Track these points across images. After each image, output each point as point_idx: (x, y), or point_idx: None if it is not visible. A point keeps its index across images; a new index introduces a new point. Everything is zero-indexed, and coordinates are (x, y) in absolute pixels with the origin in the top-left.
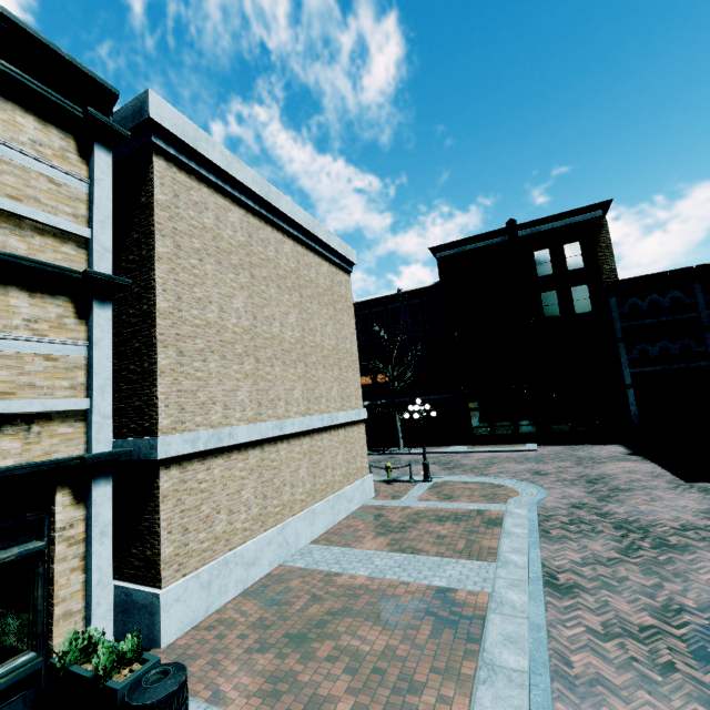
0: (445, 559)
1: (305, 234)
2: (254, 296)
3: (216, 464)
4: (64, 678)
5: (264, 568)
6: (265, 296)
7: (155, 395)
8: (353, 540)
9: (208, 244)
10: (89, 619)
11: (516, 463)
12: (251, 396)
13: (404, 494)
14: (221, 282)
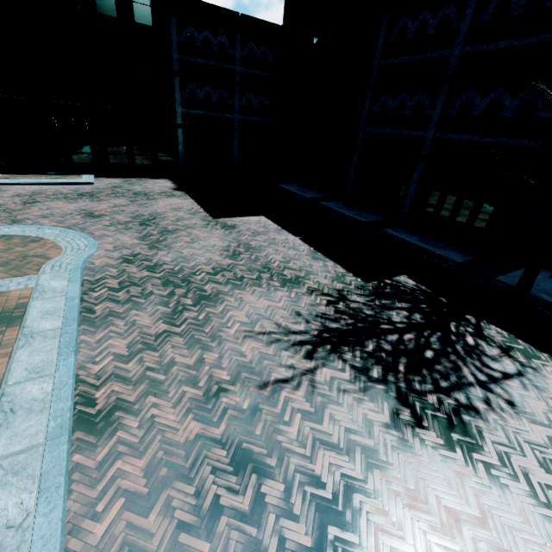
0: None
1: None
2: None
3: None
4: None
5: None
6: None
7: None
8: None
9: None
10: None
11: (67, 201)
12: None
13: None
14: None
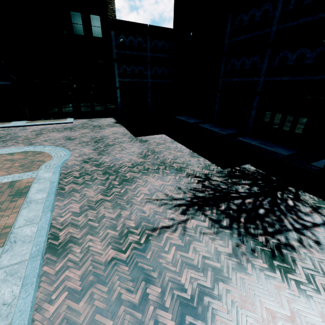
0: None
1: None
2: None
3: None
4: None
5: None
6: None
7: None
8: None
9: None
10: None
11: (58, 132)
12: None
13: None
14: None
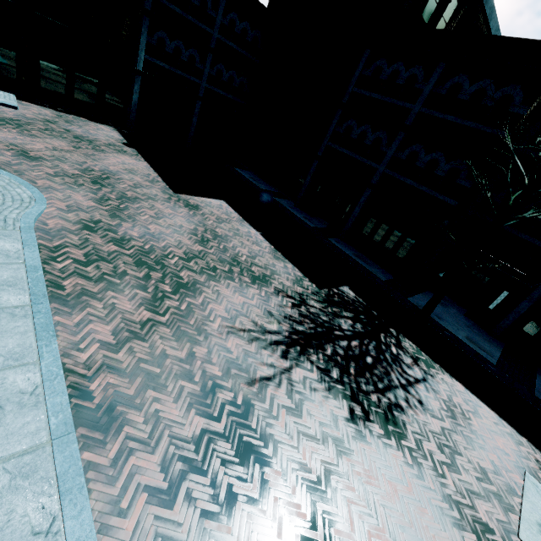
0: None
1: None
2: None
3: None
4: None
5: None
6: None
7: None
8: None
9: None
10: None
11: None
12: None
13: None
14: None
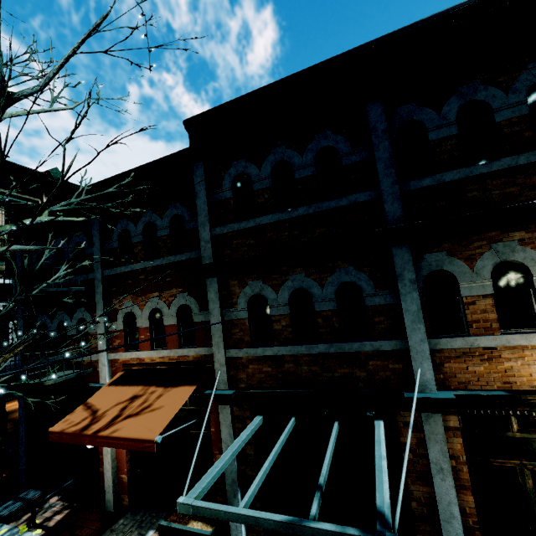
0: None
1: None
2: None
3: None
4: None
5: None
6: None
7: None
8: None
9: None
10: None
11: None
12: None
13: None
14: None
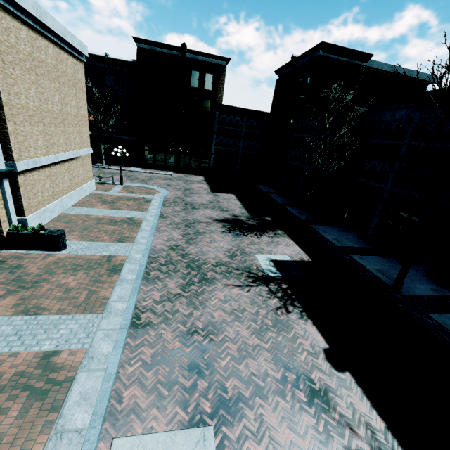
0: (130, 211)
1: (59, 39)
2: (39, 87)
3: (35, 174)
4: (17, 235)
5: (56, 214)
6: (43, 86)
7: (9, 144)
8: (92, 206)
9: (15, 57)
10: (11, 223)
11: (162, 180)
12: (43, 143)
13: (111, 189)
14: (24, 81)
